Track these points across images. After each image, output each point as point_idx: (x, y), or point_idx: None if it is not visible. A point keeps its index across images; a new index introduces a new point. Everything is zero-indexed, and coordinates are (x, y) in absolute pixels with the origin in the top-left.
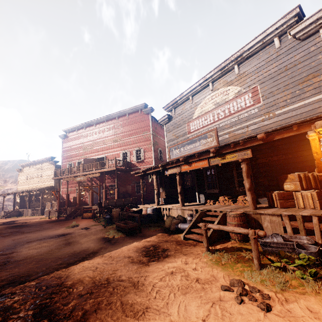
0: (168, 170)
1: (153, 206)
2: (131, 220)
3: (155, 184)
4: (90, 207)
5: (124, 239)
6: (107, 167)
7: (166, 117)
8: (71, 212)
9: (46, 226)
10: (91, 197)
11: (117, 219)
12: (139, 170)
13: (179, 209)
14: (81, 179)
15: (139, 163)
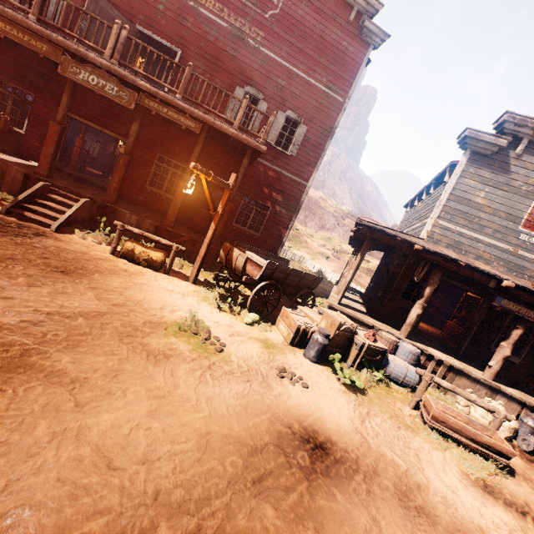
0: (508, 301)
1: (395, 333)
2: (376, 366)
3: (429, 296)
4: (102, 204)
5: (533, 500)
6: (236, 124)
7: (501, 144)
8: (28, 192)
9: (18, 282)
10: (120, 177)
11: (338, 349)
12: (378, 224)
13: (487, 383)
14: (106, 89)
15: (278, 157)
